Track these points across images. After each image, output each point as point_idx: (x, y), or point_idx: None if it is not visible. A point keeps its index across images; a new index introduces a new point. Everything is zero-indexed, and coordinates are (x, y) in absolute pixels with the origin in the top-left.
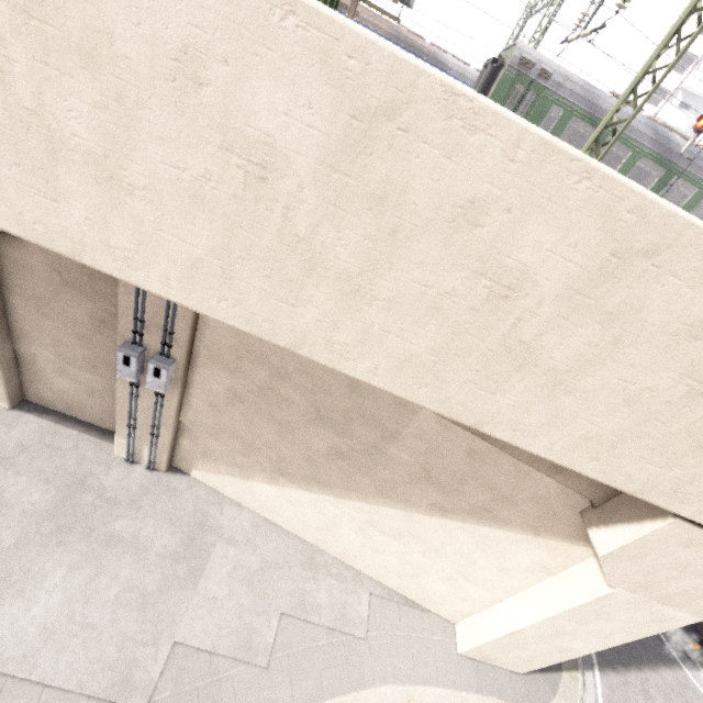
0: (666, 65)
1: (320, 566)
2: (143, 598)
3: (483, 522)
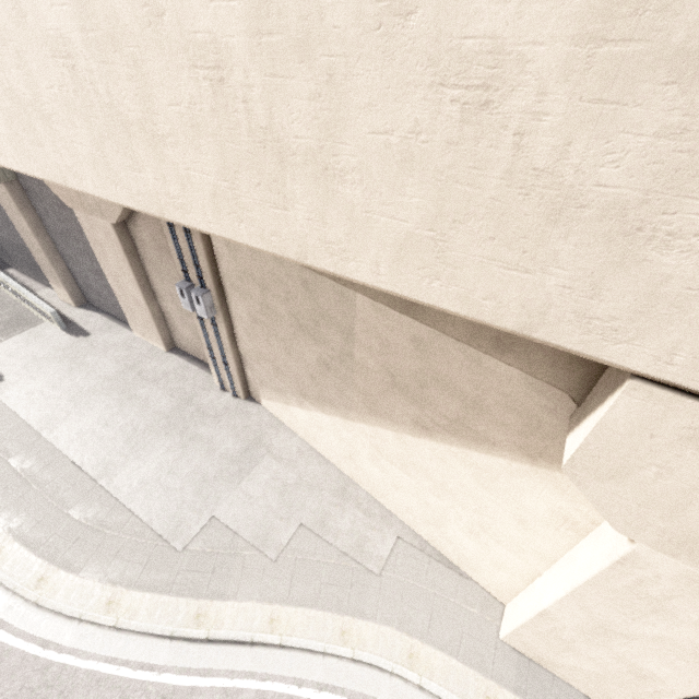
0: None
1: (350, 497)
2: (203, 480)
3: (468, 443)
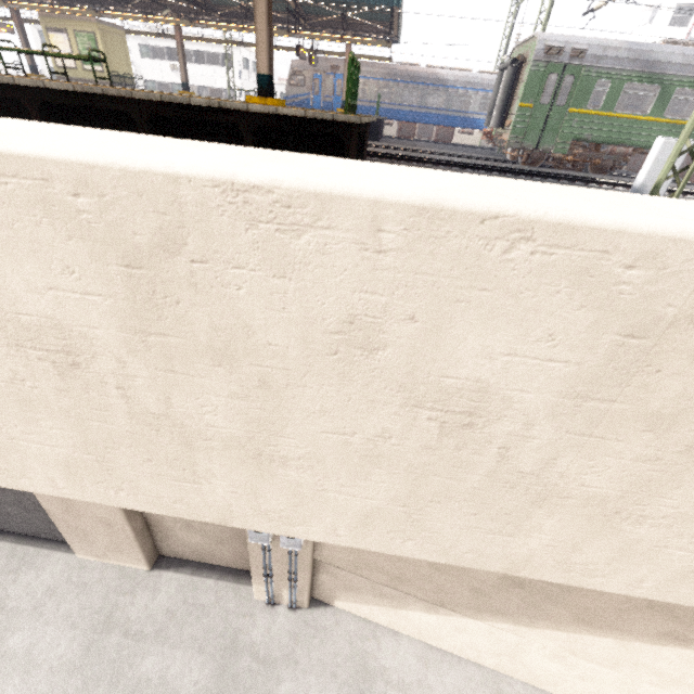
0: None
1: None
2: None
3: None
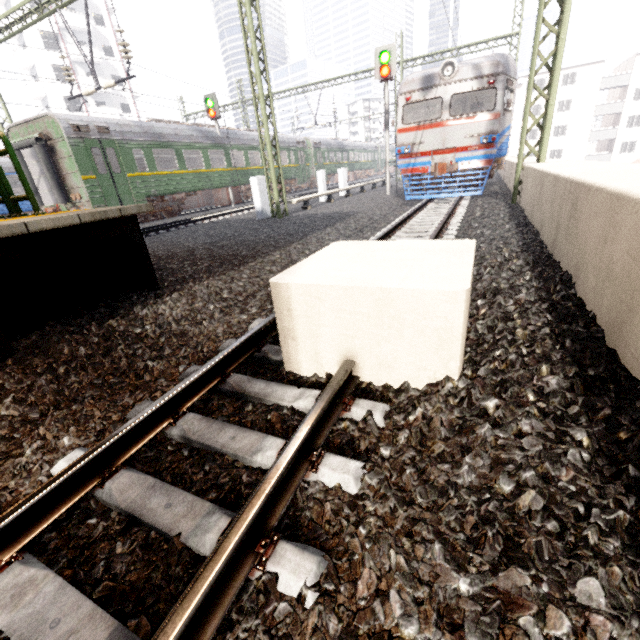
0: (268, 93)
1: None
2: None
3: None
